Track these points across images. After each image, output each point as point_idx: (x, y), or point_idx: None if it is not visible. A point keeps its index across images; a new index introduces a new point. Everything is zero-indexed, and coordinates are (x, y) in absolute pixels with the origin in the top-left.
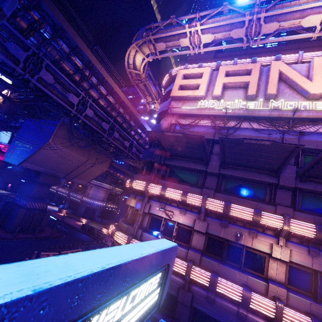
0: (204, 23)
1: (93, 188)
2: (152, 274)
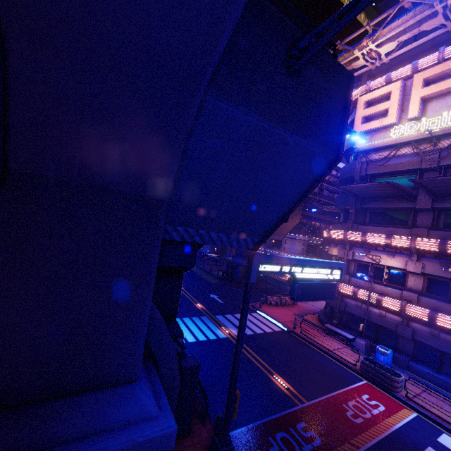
0: (377, 37)
1: (288, 242)
2: (333, 268)
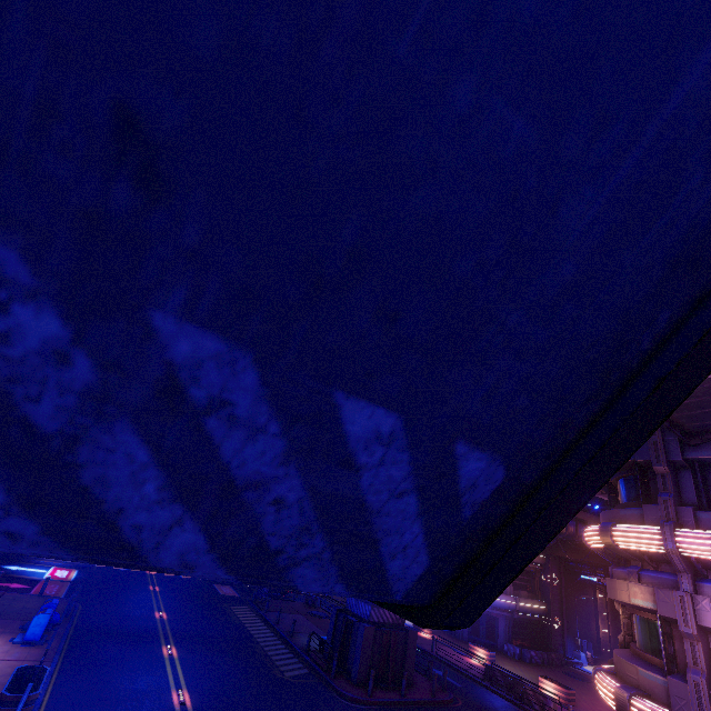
0: None
1: None
2: None
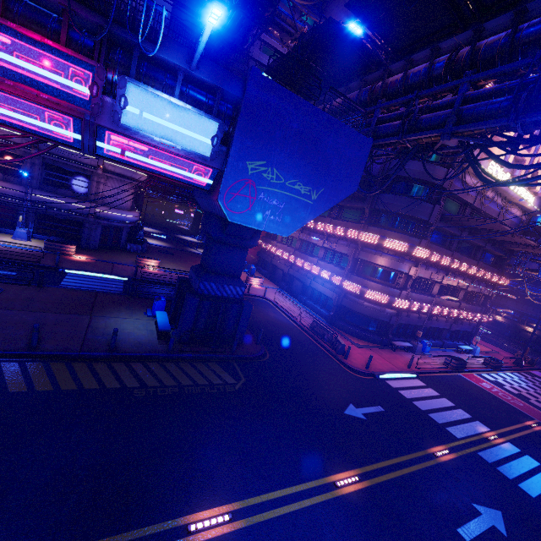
0: None
1: (111, 183)
2: None
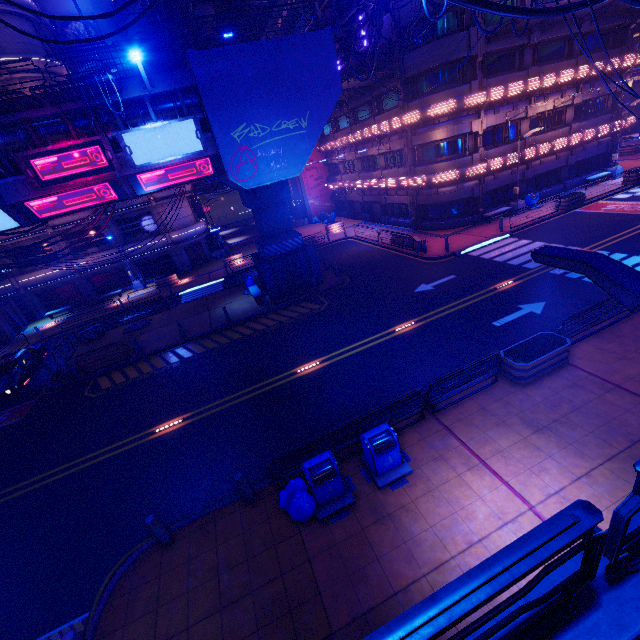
0: None
1: (168, 208)
2: None
